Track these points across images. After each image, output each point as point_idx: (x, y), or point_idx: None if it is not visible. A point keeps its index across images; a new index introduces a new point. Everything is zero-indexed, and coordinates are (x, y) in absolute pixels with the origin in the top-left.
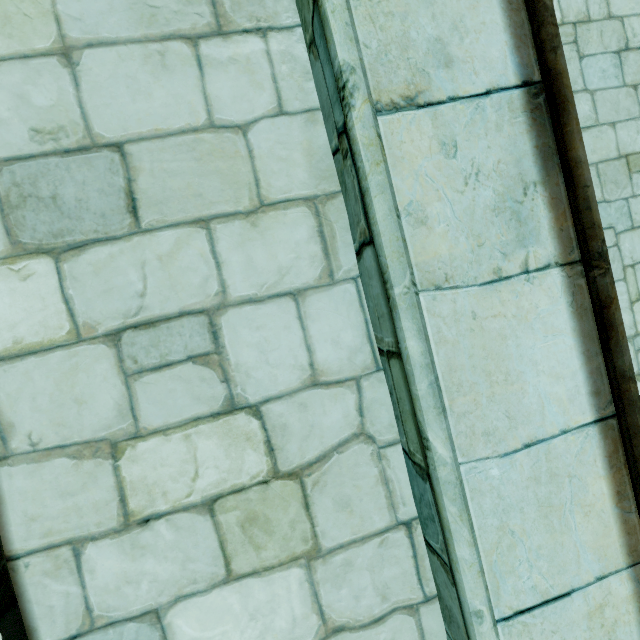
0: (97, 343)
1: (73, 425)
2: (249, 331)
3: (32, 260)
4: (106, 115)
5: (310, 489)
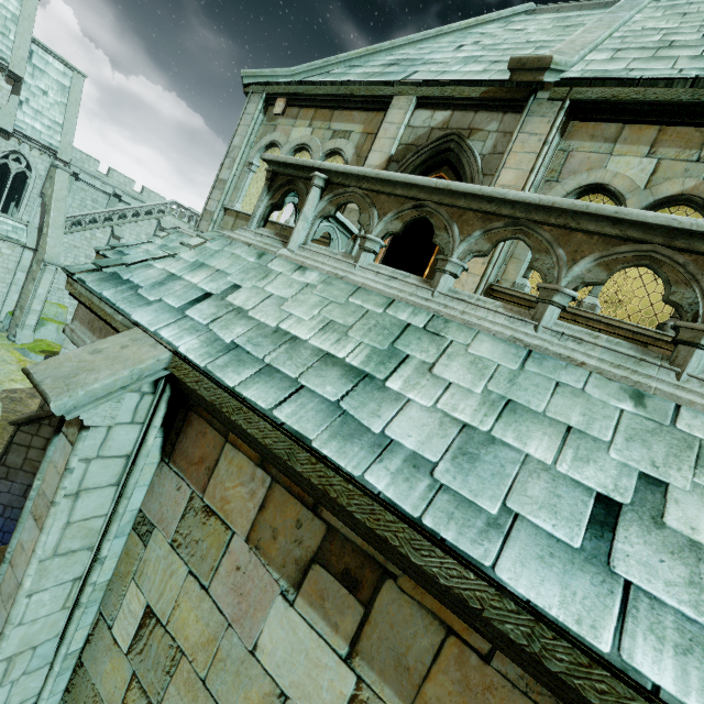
0: None
1: None
2: None
3: None
4: None
5: None
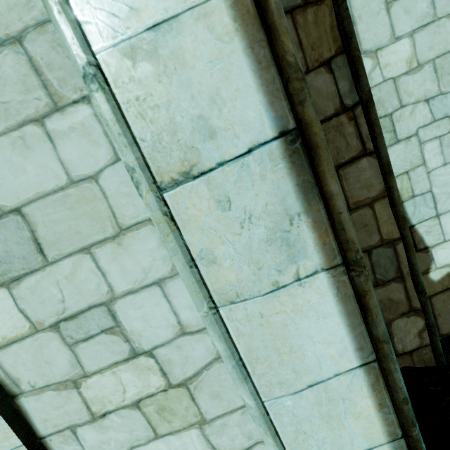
0: (47, 331)
1: (49, 375)
2: (134, 310)
3: None
4: (3, 191)
5: (193, 391)
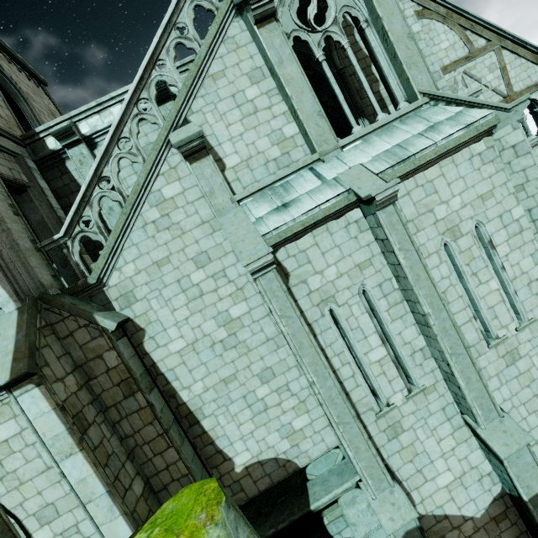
0: (59, 535)
1: None
2: (84, 525)
3: (45, 526)
4: (49, 499)
5: None
